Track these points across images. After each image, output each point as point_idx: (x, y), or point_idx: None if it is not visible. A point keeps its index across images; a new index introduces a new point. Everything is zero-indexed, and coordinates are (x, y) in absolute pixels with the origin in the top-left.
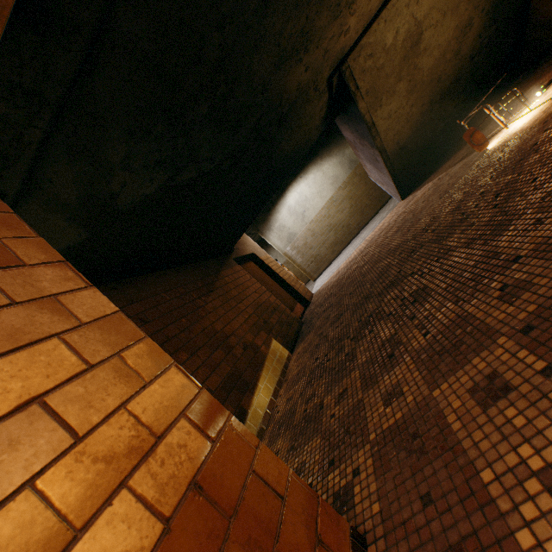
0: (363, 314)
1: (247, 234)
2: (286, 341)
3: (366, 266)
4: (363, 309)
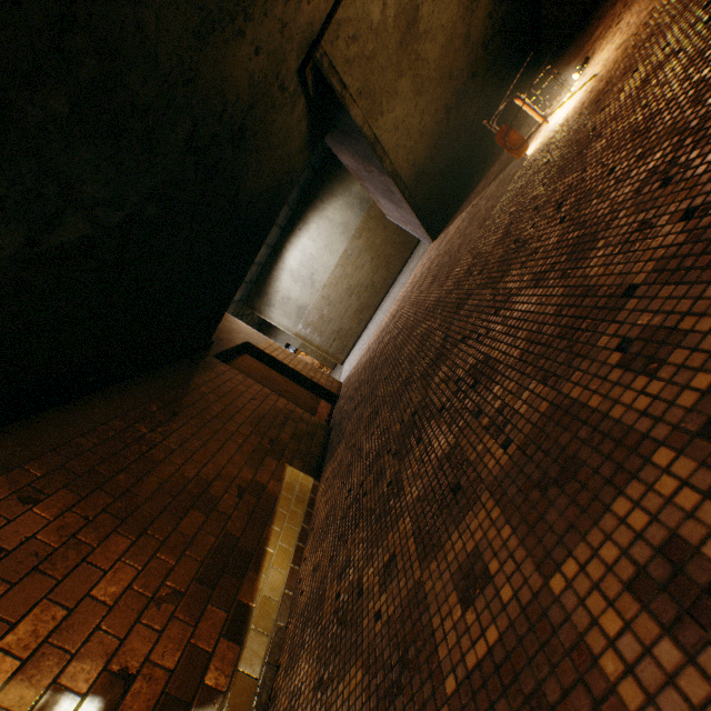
0: (405, 410)
1: (239, 316)
2: (309, 462)
3: (402, 336)
4: (404, 401)
